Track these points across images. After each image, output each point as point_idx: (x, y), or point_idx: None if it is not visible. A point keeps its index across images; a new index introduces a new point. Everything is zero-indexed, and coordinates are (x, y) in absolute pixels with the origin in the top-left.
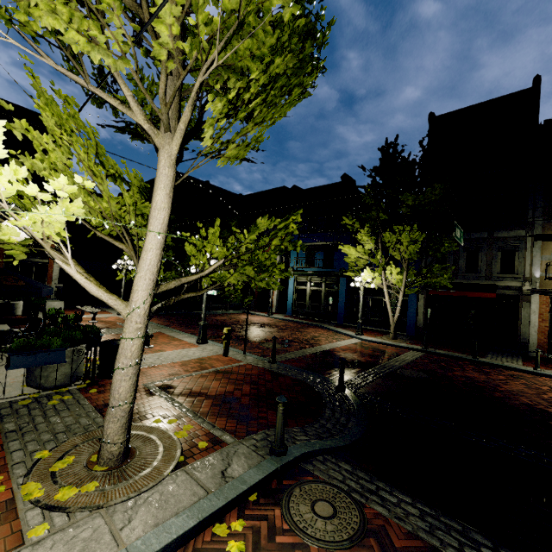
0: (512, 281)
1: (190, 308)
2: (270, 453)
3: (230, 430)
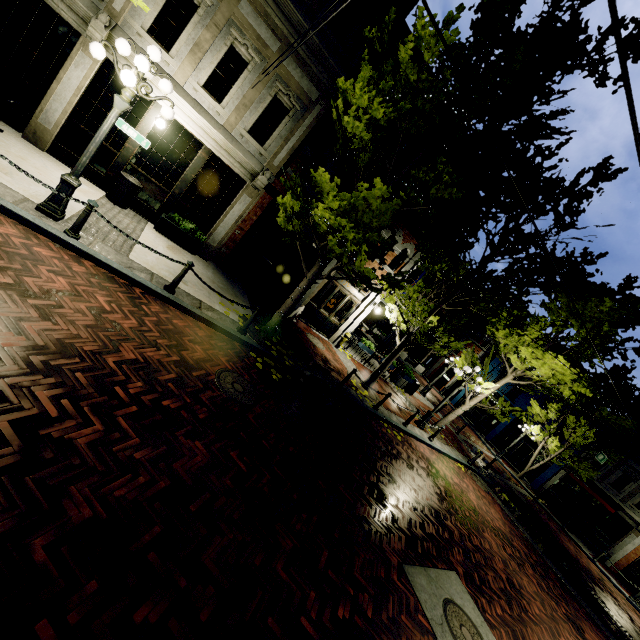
0: (638, 516)
1: None
2: (467, 462)
3: (454, 447)
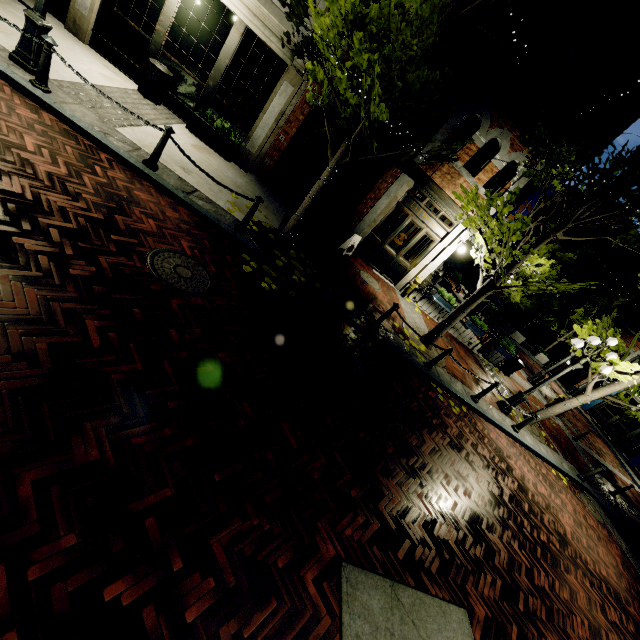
0: None
1: (511, 332)
2: (577, 475)
3: (559, 451)
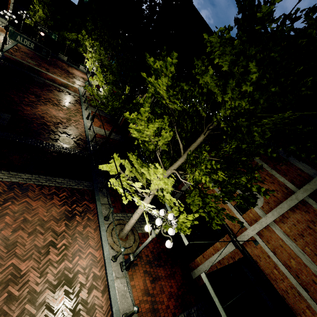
0: None
1: (56, 54)
2: None
3: None
